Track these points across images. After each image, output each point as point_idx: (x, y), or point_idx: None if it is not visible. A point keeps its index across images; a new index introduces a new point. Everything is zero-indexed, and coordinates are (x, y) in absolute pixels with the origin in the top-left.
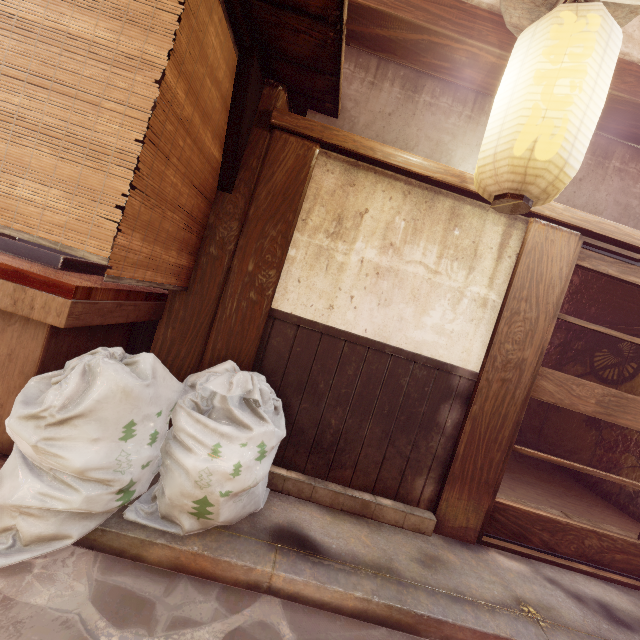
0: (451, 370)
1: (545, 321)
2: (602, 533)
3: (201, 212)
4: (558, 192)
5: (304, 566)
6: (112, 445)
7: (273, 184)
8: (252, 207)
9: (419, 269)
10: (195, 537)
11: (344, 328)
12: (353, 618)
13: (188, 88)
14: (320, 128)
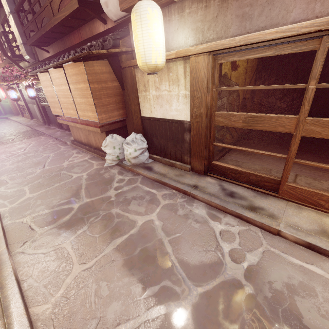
0: (183, 122)
1: (204, 96)
2: (256, 174)
3: (120, 99)
4: (155, 67)
5: (146, 171)
6: (112, 150)
7: (129, 83)
8: (128, 92)
9: (165, 92)
10: (131, 166)
11: (156, 117)
12: (153, 181)
13: (97, 83)
14: (129, 63)
